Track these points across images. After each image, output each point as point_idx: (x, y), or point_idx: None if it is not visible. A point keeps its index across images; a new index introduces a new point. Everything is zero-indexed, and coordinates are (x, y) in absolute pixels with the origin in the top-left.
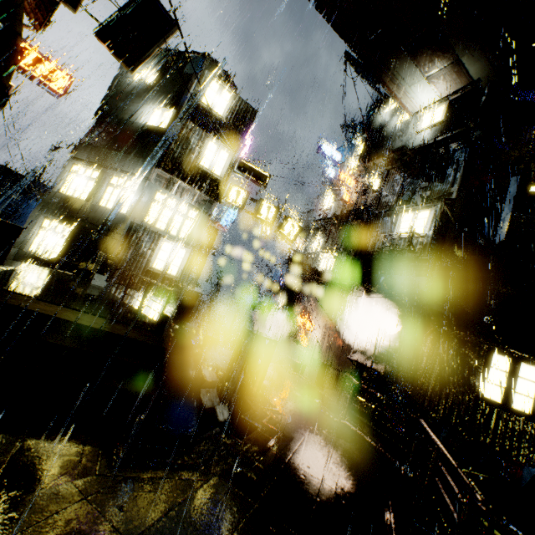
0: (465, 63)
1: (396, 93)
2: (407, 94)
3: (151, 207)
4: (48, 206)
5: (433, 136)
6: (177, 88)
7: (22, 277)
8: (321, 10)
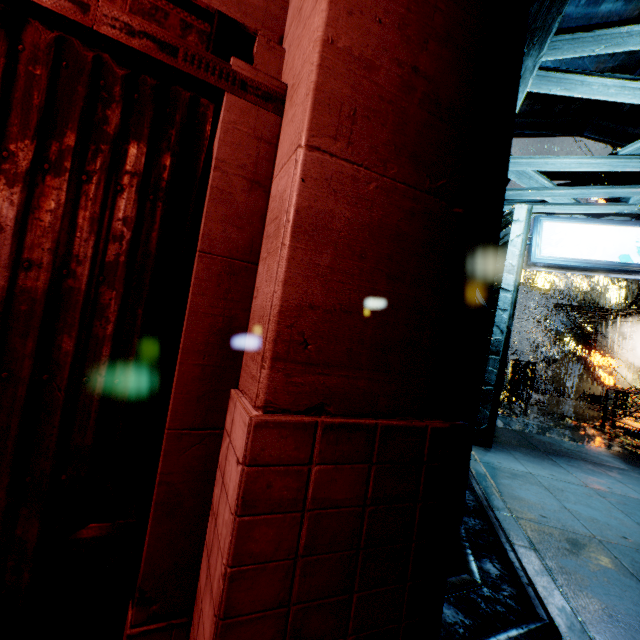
0: None
1: None
2: None
3: None
4: None
5: None
6: None
7: None
8: None
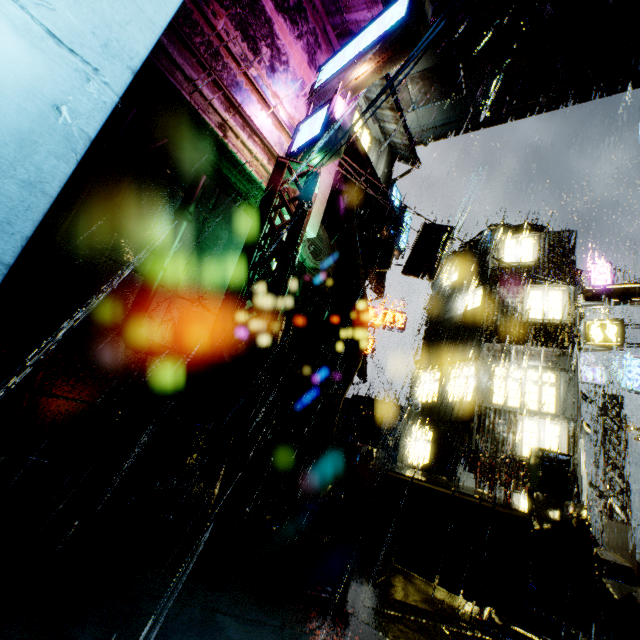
0: None
1: None
2: None
3: (494, 385)
4: (412, 417)
5: None
6: (477, 268)
7: (396, 468)
8: (596, 96)
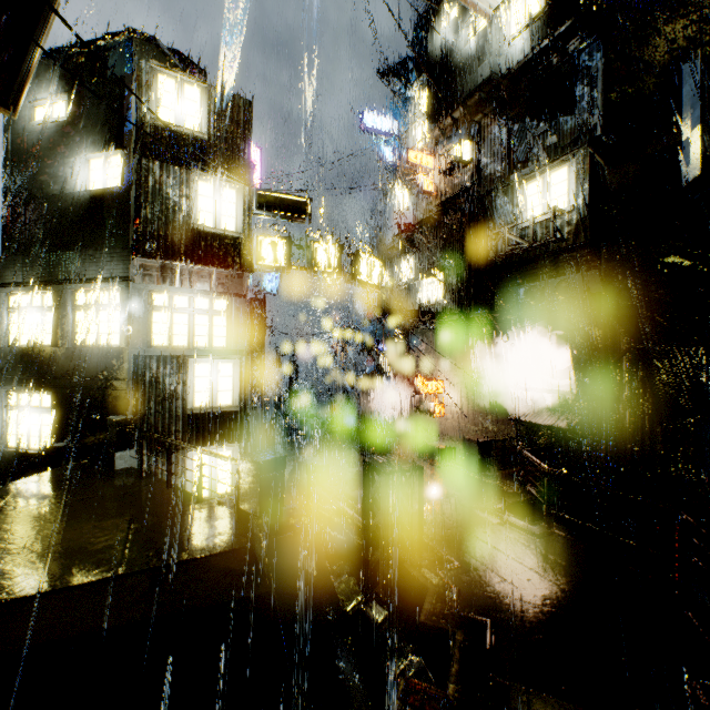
0: None
1: None
2: None
3: (154, 320)
4: (3, 373)
5: (536, 41)
6: (109, 110)
7: None
8: None
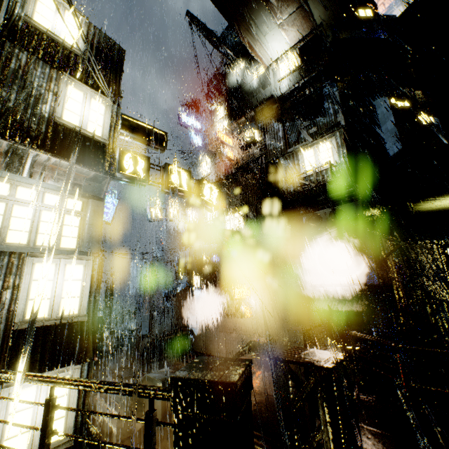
0: (311, 6)
1: (253, 44)
2: (262, 45)
3: None
4: None
5: (298, 80)
6: None
7: None
8: None
